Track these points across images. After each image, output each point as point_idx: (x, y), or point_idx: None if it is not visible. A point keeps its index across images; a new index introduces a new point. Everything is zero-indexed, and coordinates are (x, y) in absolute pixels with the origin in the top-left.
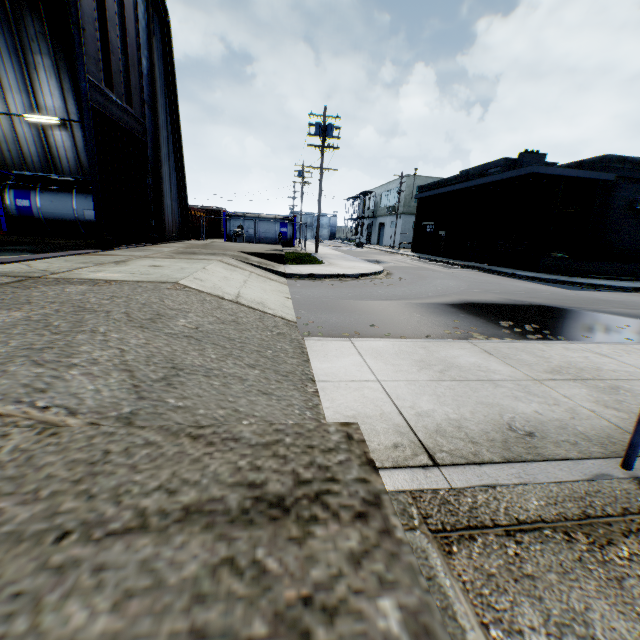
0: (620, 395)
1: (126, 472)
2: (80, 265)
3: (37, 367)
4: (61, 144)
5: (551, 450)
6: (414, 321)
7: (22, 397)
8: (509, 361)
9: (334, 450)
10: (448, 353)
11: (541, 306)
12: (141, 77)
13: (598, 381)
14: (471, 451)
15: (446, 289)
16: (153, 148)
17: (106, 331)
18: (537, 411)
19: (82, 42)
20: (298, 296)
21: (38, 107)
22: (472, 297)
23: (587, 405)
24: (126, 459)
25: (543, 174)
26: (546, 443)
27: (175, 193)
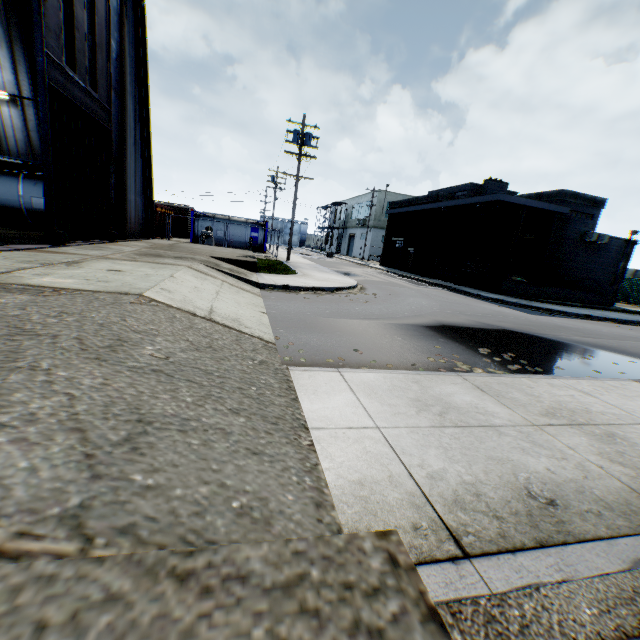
0: (618, 445)
1: None
2: (22, 265)
3: None
4: (9, 122)
5: (579, 525)
6: (397, 345)
7: None
8: (503, 400)
9: (381, 590)
10: (442, 390)
11: (511, 331)
12: (109, 60)
13: (593, 426)
14: (499, 531)
15: (420, 309)
16: (118, 138)
17: (51, 367)
18: (549, 468)
19: (42, 12)
20: (274, 311)
21: None
22: (446, 319)
23: (593, 459)
24: None
25: (508, 202)
26: (571, 515)
27: (140, 188)
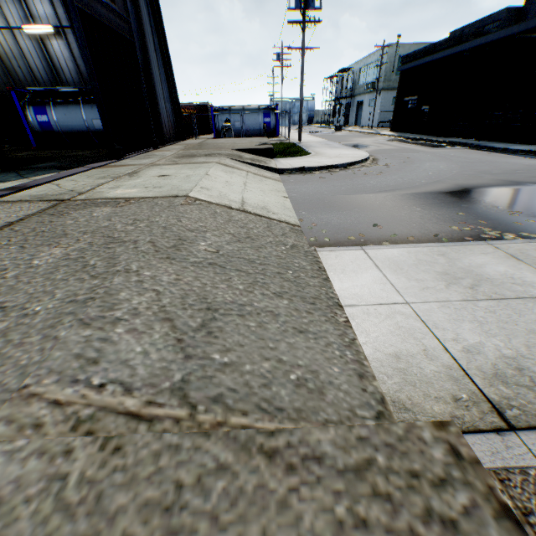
0: None
1: (208, 528)
2: (100, 181)
3: (84, 328)
4: (60, 54)
5: None
6: (416, 217)
7: (76, 374)
8: None
9: (447, 482)
10: (471, 261)
11: None
12: None
13: None
14: None
15: (438, 174)
16: (141, 48)
17: (138, 269)
18: None
19: None
20: (294, 194)
21: (32, 17)
22: (468, 181)
23: None
24: (202, 500)
25: None
26: None
27: (167, 94)
